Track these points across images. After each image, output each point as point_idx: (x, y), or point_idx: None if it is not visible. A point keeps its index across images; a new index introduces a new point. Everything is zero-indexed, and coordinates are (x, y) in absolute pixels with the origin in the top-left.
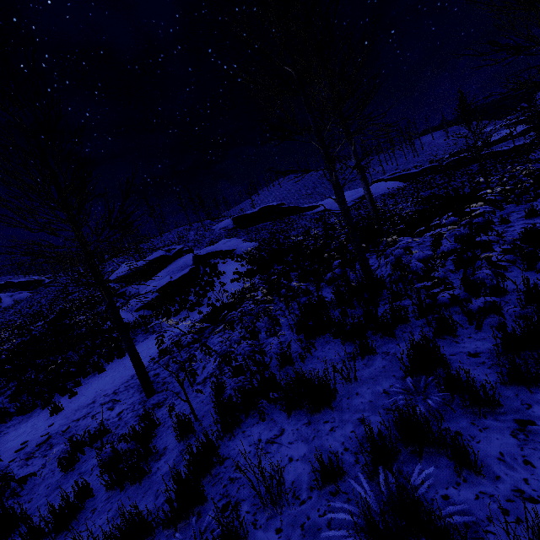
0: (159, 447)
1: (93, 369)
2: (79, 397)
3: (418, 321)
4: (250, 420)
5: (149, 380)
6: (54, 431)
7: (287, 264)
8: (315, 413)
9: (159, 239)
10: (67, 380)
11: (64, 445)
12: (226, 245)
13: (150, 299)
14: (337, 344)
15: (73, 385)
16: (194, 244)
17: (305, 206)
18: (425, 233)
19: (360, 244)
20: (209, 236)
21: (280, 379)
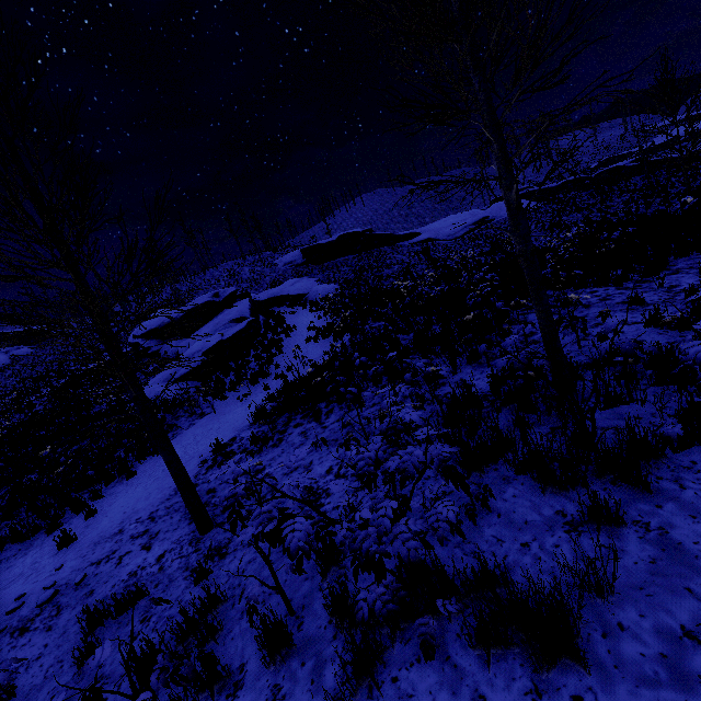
0: (230, 661)
1: (118, 473)
2: (100, 520)
3: (678, 454)
4: (400, 648)
5: (203, 509)
6: (63, 580)
7: (390, 321)
8: (547, 670)
9: (202, 277)
10: (83, 488)
11: (78, 609)
12: (295, 288)
13: (195, 365)
14: (528, 488)
15: (91, 495)
16: (250, 285)
17: (400, 233)
18: (605, 281)
19: (549, 308)
20: (270, 274)
21: (454, 574)
